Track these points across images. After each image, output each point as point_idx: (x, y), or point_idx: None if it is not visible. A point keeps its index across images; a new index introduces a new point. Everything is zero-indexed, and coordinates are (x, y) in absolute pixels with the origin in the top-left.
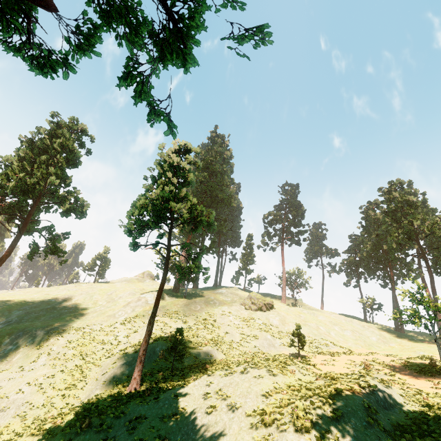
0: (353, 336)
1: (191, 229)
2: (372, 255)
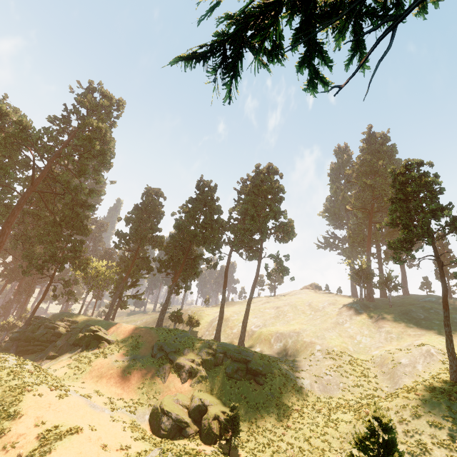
0: None
1: None
2: None
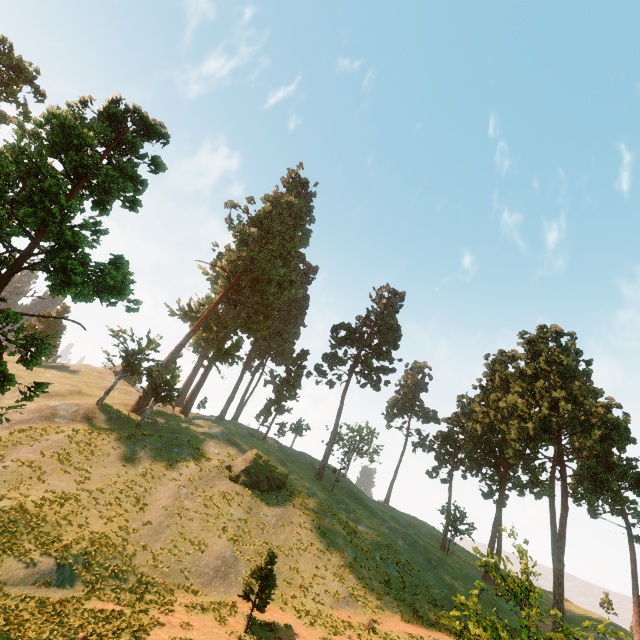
0: (401, 581)
1: (51, 286)
2: (483, 439)
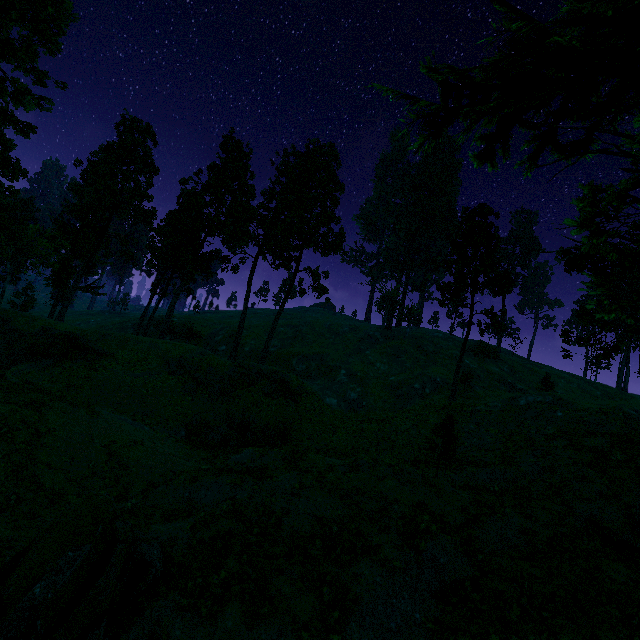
0: (580, 389)
1: (494, 294)
2: None
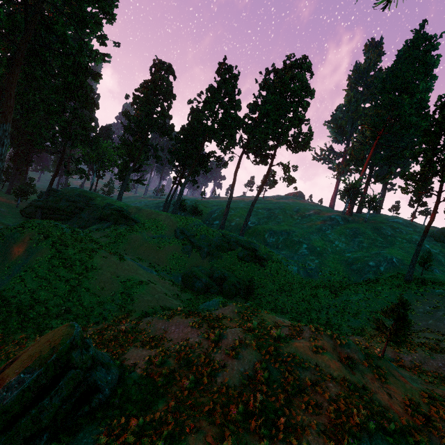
0: None
1: None
2: None
